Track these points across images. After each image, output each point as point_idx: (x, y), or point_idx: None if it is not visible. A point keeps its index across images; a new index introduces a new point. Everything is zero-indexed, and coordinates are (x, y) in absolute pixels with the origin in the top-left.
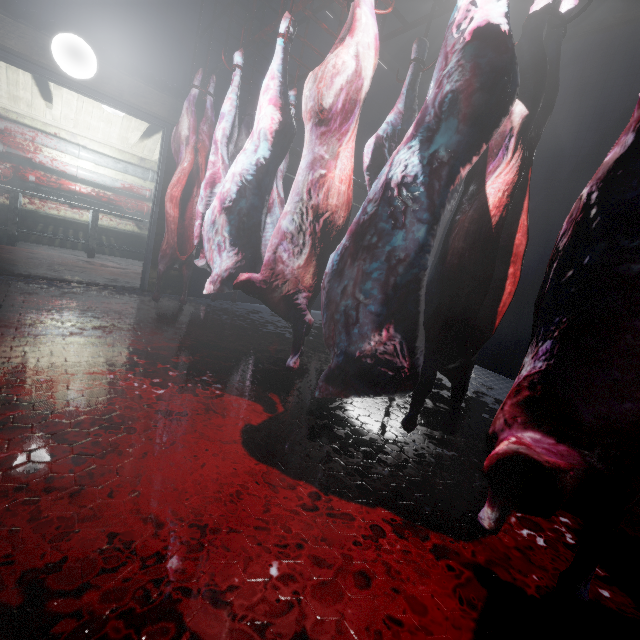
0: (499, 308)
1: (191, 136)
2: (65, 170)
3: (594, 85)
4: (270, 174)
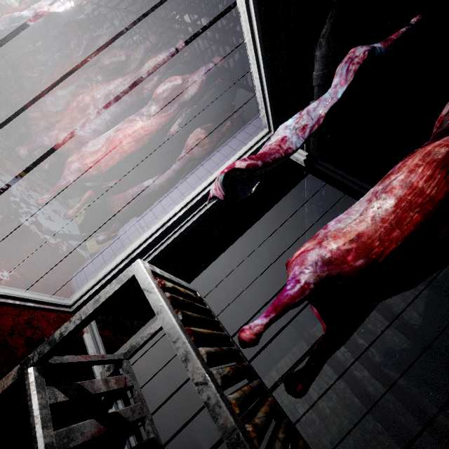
0: None
1: (29, 2)
2: None
3: None
4: None
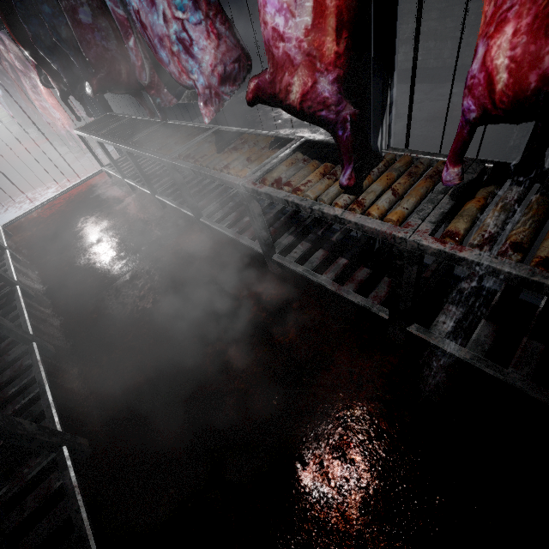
0: None
1: None
2: None
3: None
4: None
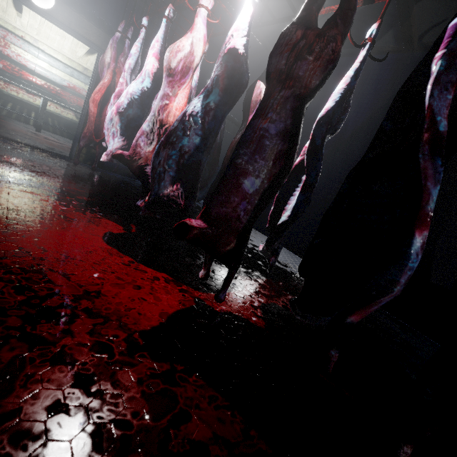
0: None
1: (112, 63)
2: (26, 65)
3: (372, 85)
4: (150, 98)
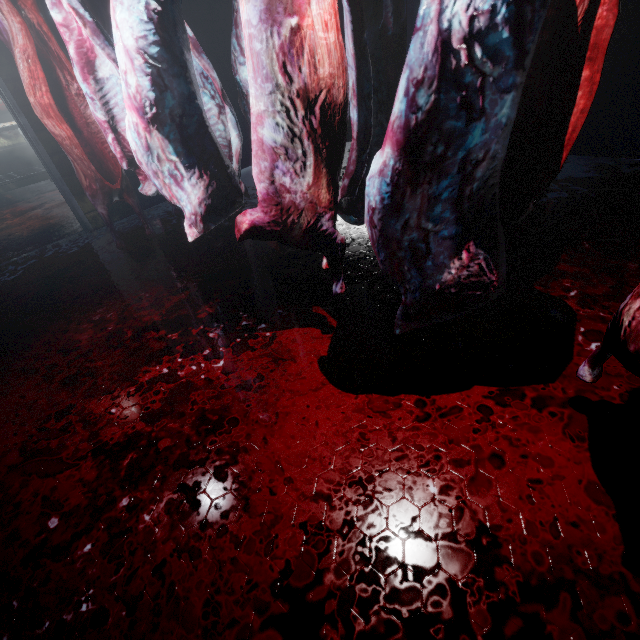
0: (566, 135)
1: None
2: None
3: None
4: (177, 25)
